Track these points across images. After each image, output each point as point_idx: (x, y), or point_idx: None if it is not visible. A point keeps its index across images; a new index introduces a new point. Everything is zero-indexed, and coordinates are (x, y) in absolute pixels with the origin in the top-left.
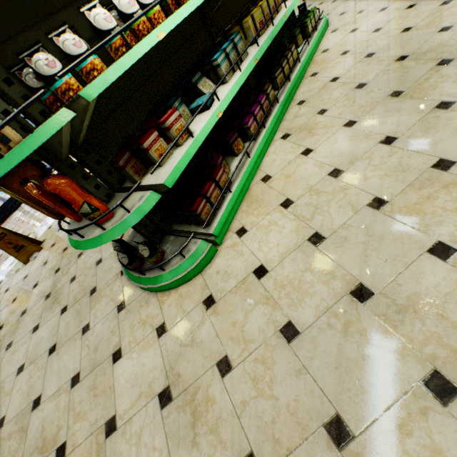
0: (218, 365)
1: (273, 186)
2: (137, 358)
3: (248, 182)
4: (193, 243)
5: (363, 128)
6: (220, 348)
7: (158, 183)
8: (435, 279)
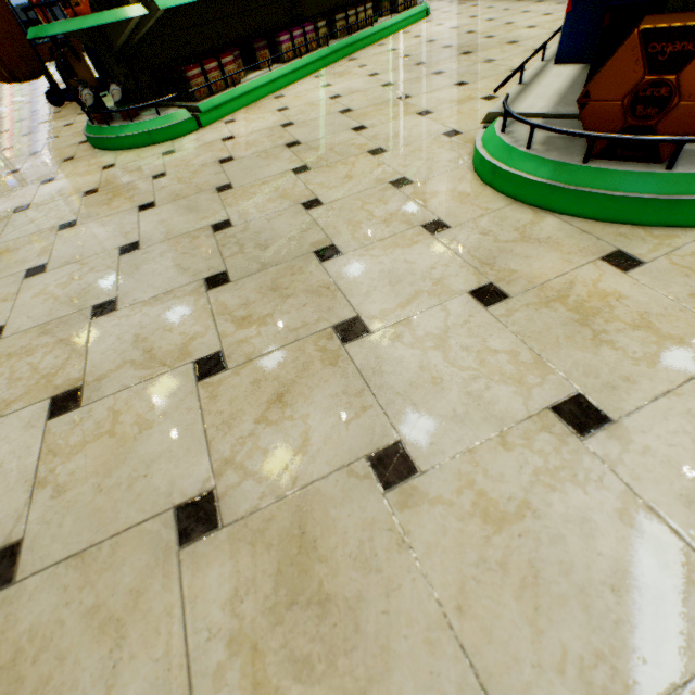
0: (155, 176)
1: (281, 101)
2: (72, 180)
3: (261, 95)
4: (175, 110)
5: (379, 78)
6: (162, 170)
7: (150, 1)
8: (343, 138)
